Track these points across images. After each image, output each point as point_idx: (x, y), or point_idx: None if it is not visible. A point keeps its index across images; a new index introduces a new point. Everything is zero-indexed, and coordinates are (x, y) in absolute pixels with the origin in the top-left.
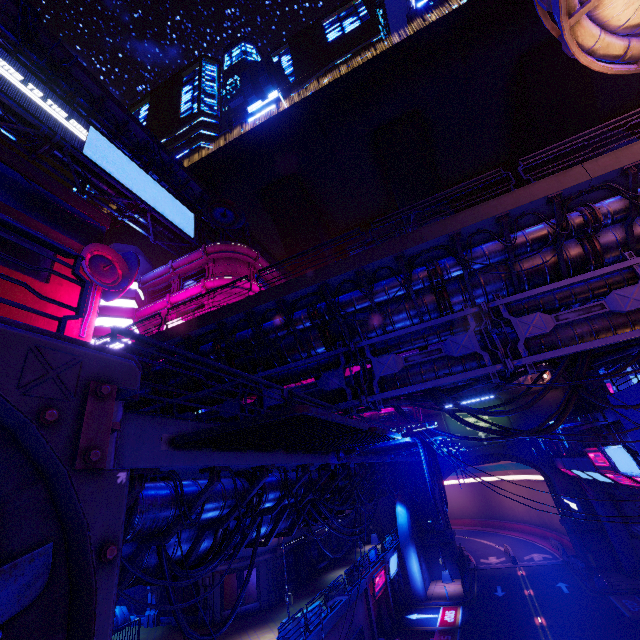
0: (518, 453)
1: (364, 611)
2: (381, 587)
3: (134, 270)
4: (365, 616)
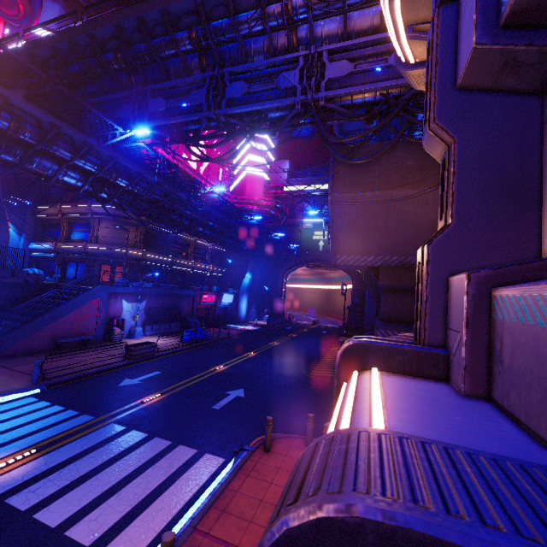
0: None
1: (189, 305)
2: (209, 302)
3: (37, 10)
4: (189, 307)
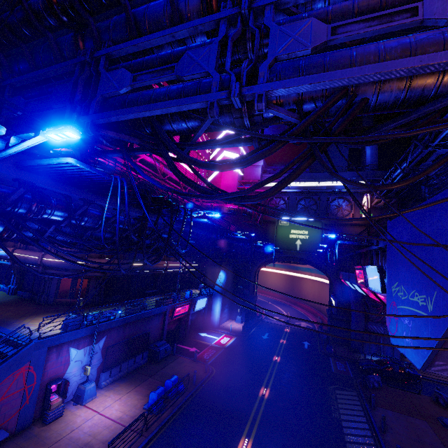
0: (318, 262)
1: (159, 324)
2: (182, 314)
3: None
4: (159, 326)
